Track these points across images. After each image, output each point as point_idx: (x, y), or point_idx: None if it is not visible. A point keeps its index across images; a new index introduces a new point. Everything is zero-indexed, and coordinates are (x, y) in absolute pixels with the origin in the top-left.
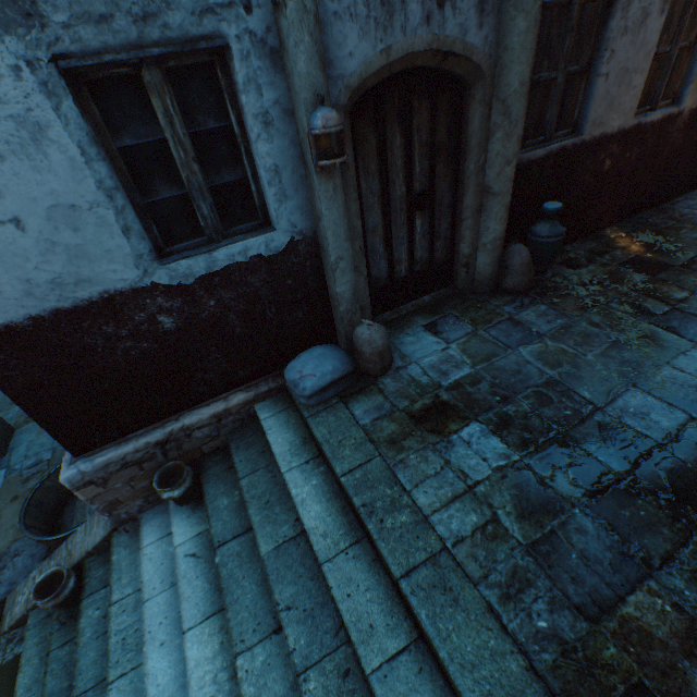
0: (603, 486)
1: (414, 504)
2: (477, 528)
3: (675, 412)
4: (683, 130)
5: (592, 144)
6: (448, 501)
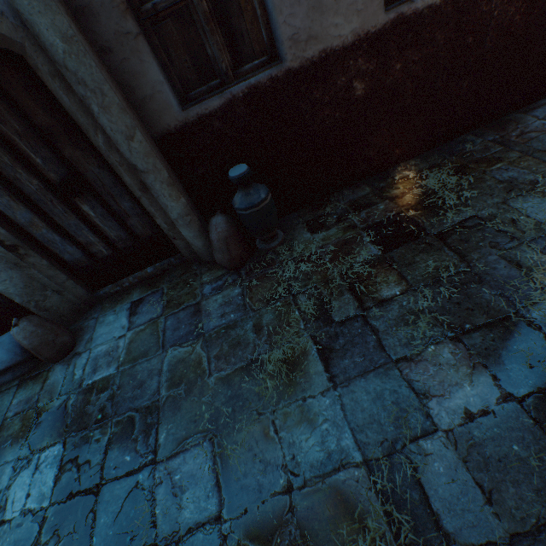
0: None
1: None
2: None
3: (212, 499)
4: None
5: (312, 68)
6: None
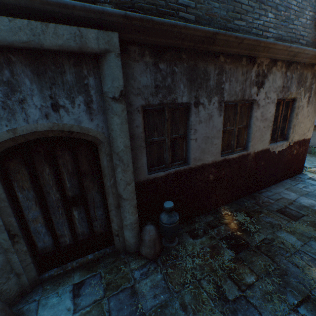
0: None
1: None
2: None
3: None
4: (253, 160)
5: (198, 168)
6: None
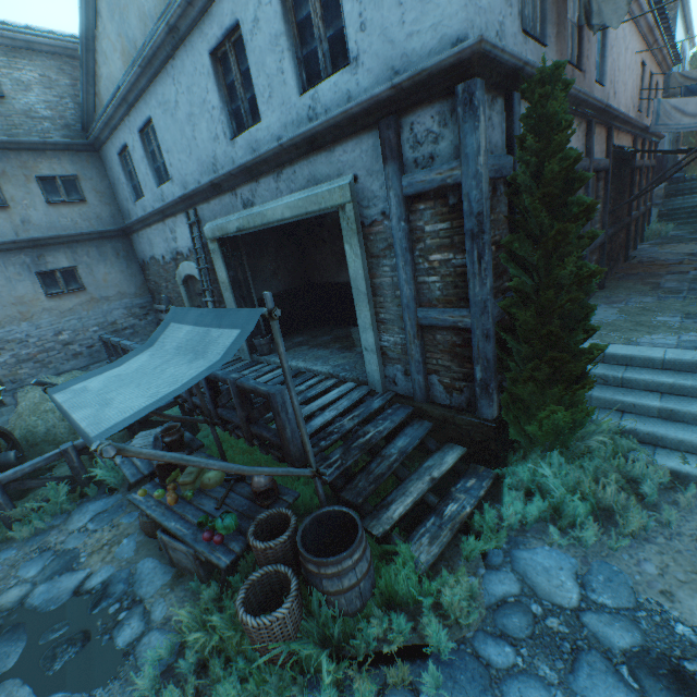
0: None
1: None
2: None
3: None
4: None
5: None
6: None
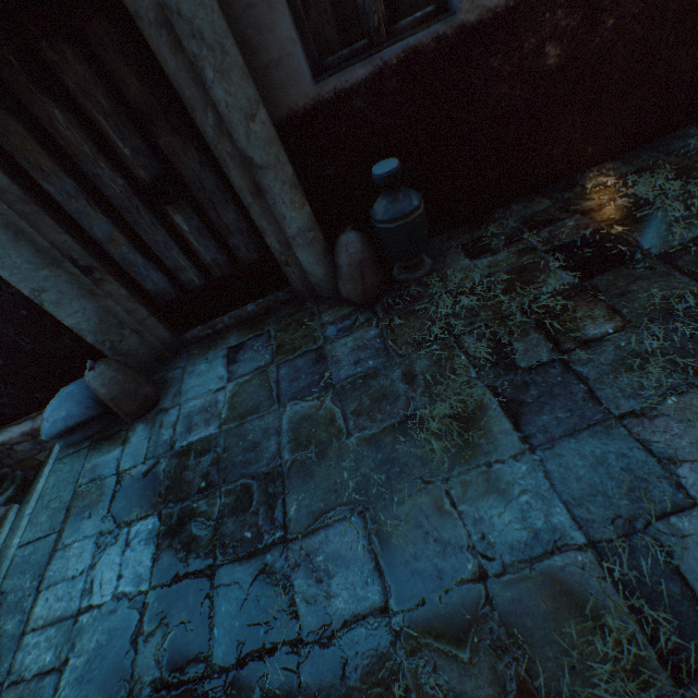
0: (181, 679)
1: (29, 612)
2: (40, 674)
3: (372, 586)
4: None
5: (494, 23)
6: (51, 622)
